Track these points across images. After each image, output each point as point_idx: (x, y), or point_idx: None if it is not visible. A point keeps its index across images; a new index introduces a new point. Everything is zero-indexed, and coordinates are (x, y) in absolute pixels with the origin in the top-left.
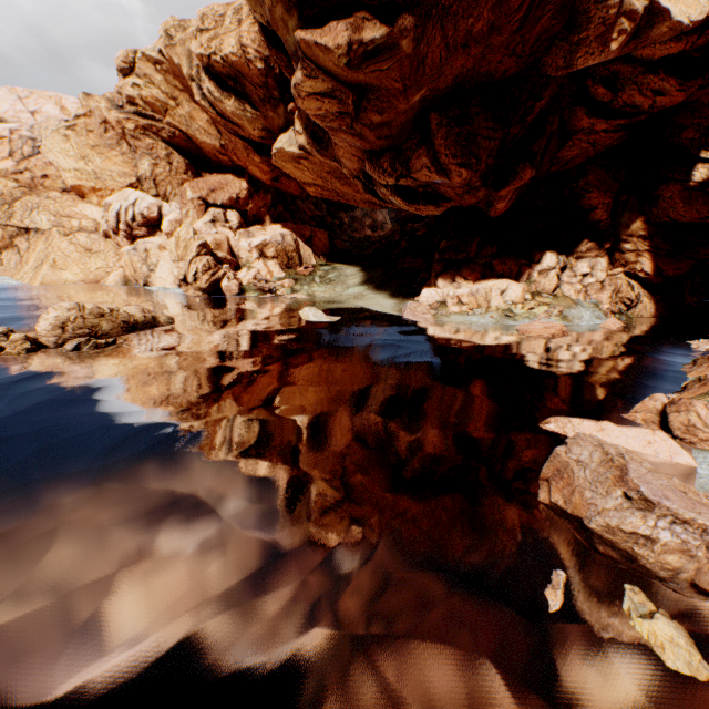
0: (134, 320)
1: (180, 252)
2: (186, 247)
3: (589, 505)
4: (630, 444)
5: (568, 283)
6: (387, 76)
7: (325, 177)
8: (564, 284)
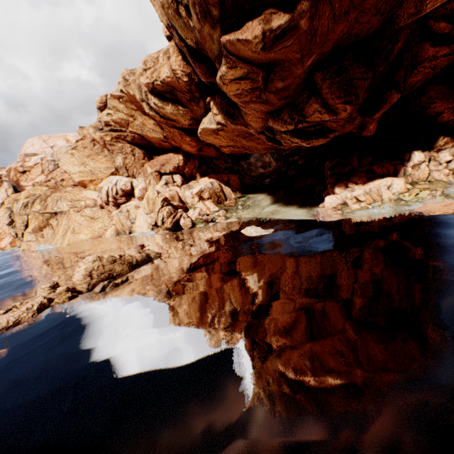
0: (135, 260)
1: (150, 207)
2: (154, 203)
3: None
4: None
5: (436, 170)
6: (290, 50)
7: (235, 139)
8: (433, 171)
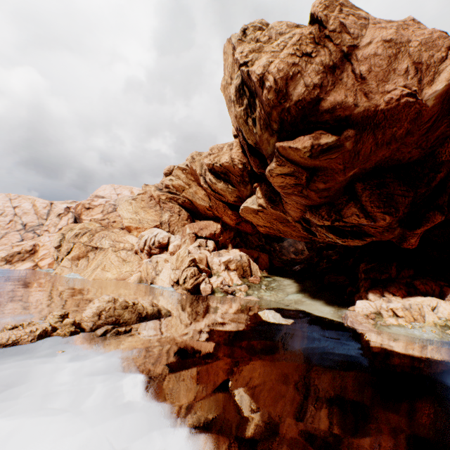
0: (146, 312)
1: (177, 263)
2: (182, 261)
3: None
4: None
5: None
6: (333, 161)
7: (272, 222)
8: None
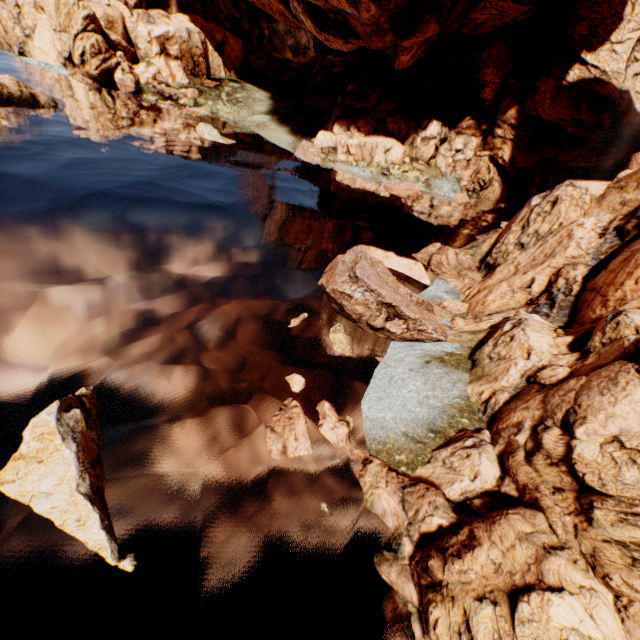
0: (8, 93)
1: (61, 19)
2: (69, 15)
3: (334, 282)
4: (400, 269)
5: (444, 155)
6: None
7: None
8: (440, 156)
